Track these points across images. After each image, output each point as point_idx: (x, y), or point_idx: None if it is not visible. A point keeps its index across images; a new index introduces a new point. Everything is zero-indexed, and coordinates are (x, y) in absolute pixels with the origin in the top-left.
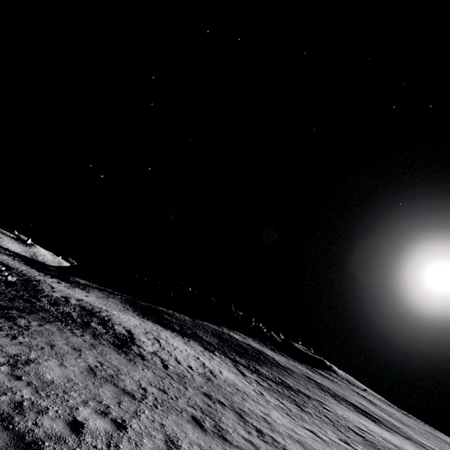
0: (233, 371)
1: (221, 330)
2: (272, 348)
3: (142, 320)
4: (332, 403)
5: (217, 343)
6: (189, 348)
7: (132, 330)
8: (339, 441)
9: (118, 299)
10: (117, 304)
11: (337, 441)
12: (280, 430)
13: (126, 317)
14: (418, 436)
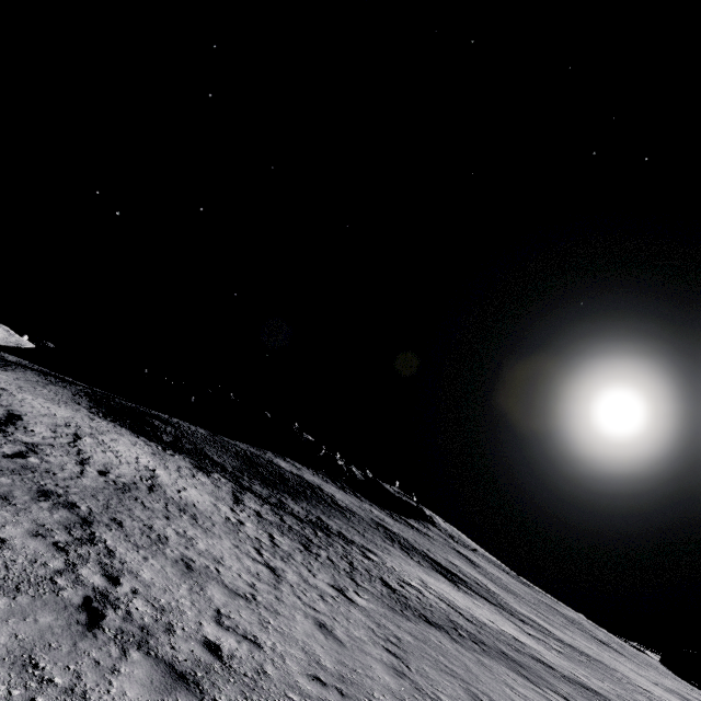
0: (217, 495)
1: (261, 453)
2: (343, 486)
3: (90, 418)
4: (394, 555)
5: (236, 466)
6: (153, 459)
7: (28, 416)
8: (324, 586)
9: (72, 390)
10: (59, 394)
11: (320, 585)
12: (170, 552)
13: (46, 405)
14: (519, 605)
